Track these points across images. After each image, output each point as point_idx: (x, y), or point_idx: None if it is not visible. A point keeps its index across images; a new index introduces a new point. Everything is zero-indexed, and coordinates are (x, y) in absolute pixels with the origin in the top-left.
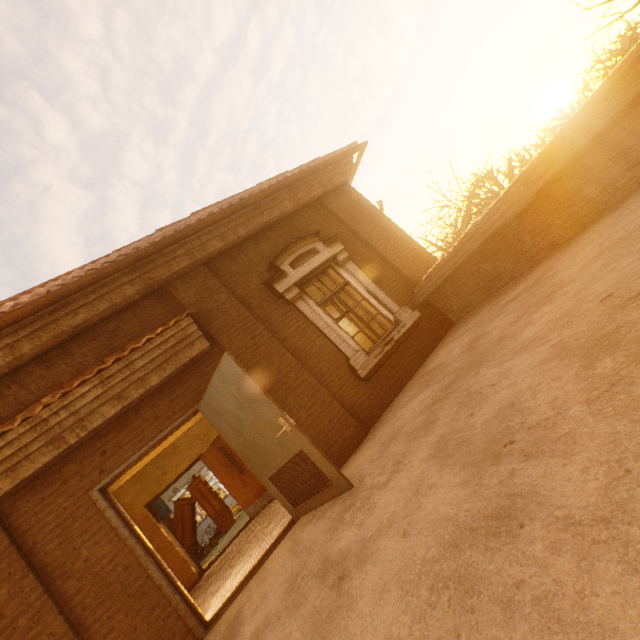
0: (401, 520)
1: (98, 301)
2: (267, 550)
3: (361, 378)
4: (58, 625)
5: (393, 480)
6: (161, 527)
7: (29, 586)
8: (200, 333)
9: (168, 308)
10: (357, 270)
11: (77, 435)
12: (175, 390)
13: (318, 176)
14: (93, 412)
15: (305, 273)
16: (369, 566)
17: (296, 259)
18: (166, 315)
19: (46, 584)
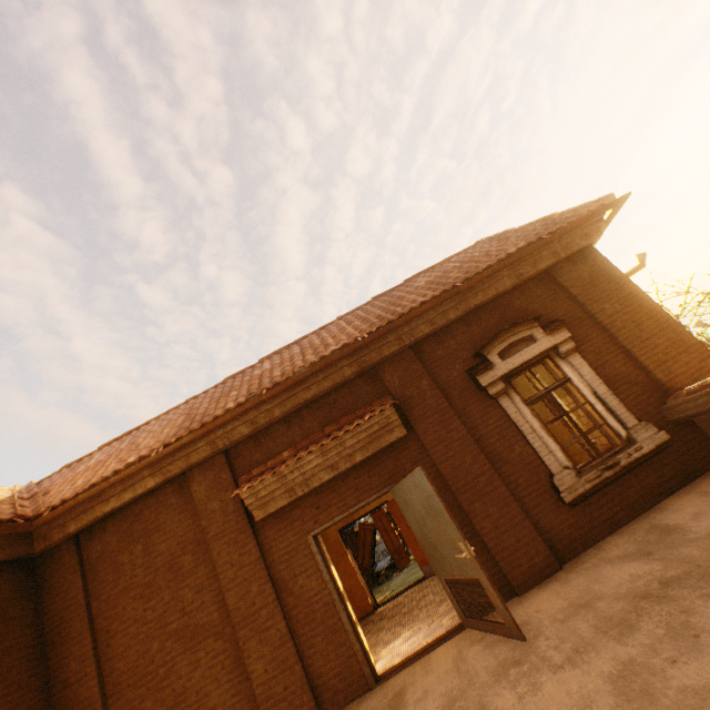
0: None
1: (324, 380)
2: (434, 641)
3: (564, 502)
4: (282, 625)
5: (565, 671)
6: (348, 553)
7: (268, 590)
8: (399, 422)
9: (375, 388)
10: (583, 365)
11: (302, 490)
12: (373, 467)
13: (550, 244)
14: (314, 474)
15: (514, 365)
16: None
17: (506, 347)
18: (373, 395)
19: (277, 592)
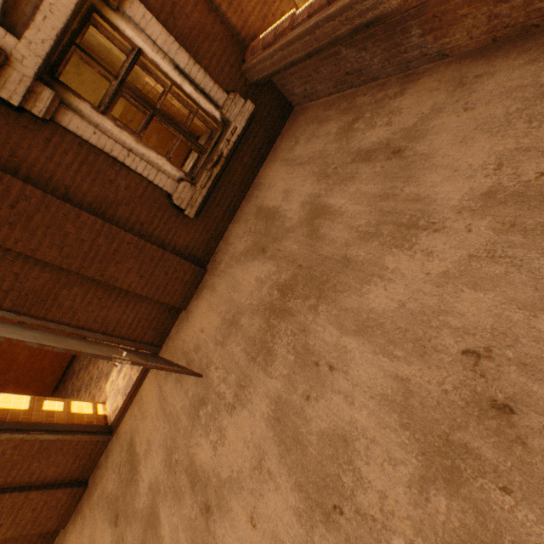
0: (248, 494)
1: None
2: (139, 379)
3: (191, 218)
4: None
5: (238, 413)
6: None
7: None
8: None
9: None
10: (150, 20)
11: None
12: None
13: None
14: None
15: (47, 46)
16: (227, 524)
17: None
18: None
19: None
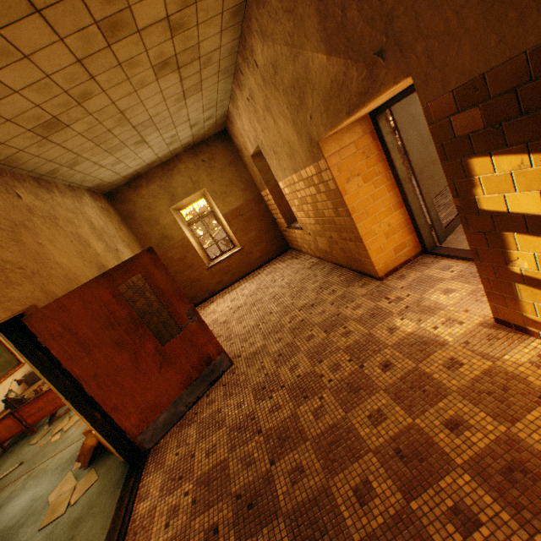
0: None
1: None
2: (464, 251)
3: None
4: None
5: None
6: None
7: None
8: None
9: None
10: None
11: None
12: None
13: None
14: None
15: None
16: None
17: None
18: None
19: None
